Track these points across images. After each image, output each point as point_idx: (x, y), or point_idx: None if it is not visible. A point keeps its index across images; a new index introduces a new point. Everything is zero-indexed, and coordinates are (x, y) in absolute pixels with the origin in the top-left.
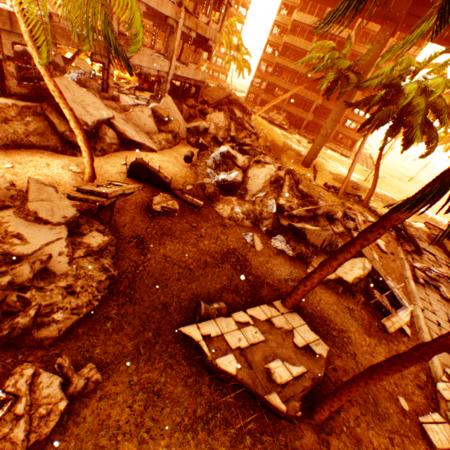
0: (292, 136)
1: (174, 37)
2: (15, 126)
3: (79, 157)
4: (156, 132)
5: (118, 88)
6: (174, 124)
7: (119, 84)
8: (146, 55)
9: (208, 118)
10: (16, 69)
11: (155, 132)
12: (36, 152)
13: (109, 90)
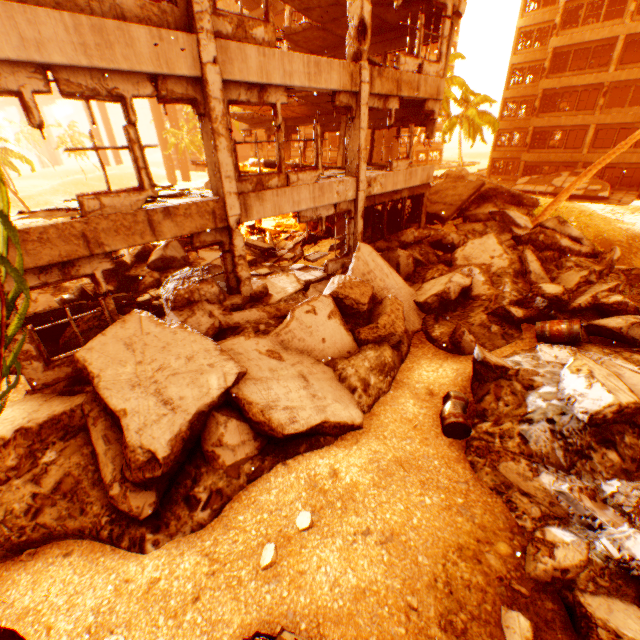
0: (629, 206)
1: (354, 127)
2: (9, 496)
3: (147, 555)
4: (350, 349)
5: (274, 254)
6: (390, 314)
7: (277, 245)
8: (304, 186)
9: (459, 257)
10: (32, 339)
11: (347, 350)
12: (56, 551)
13: (241, 286)
